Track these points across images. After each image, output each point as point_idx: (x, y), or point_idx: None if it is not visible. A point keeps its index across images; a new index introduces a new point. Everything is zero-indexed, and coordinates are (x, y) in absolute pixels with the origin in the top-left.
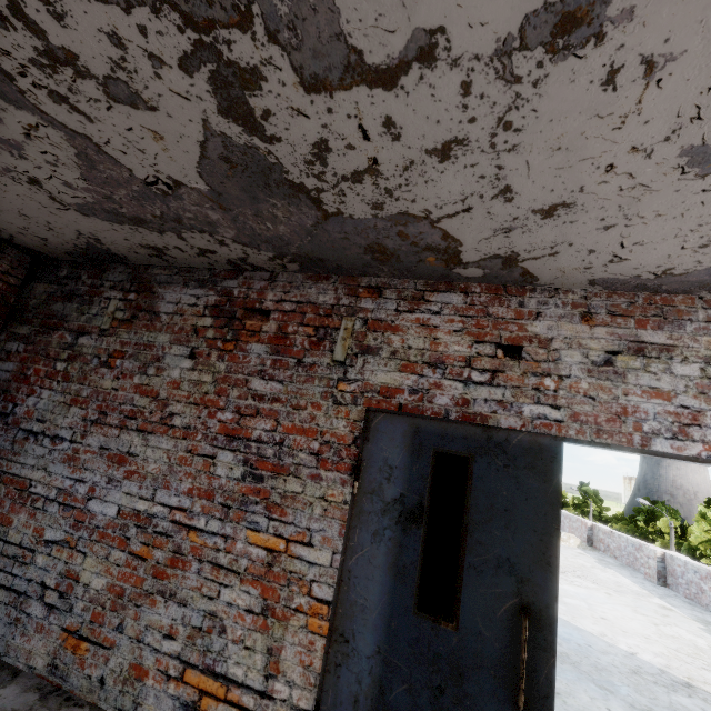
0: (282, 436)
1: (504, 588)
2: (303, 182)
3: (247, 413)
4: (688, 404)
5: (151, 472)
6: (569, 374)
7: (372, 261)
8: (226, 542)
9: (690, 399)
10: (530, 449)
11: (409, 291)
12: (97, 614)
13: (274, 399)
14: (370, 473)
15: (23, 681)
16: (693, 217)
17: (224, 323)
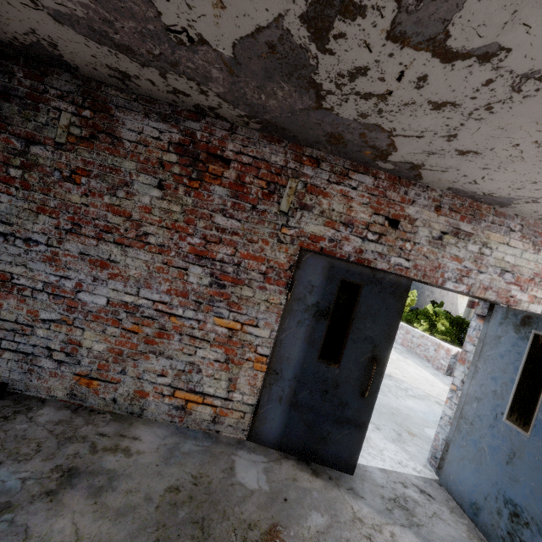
0: (240, 259)
1: (366, 349)
2: (322, 84)
3: (212, 241)
4: (467, 266)
5: (133, 276)
6: (419, 242)
7: (324, 141)
8: (199, 324)
9: (469, 263)
10: (394, 284)
11: (339, 167)
12: (102, 365)
13: (234, 233)
14: (299, 288)
15: (52, 404)
16: (528, 177)
17: (189, 163)
